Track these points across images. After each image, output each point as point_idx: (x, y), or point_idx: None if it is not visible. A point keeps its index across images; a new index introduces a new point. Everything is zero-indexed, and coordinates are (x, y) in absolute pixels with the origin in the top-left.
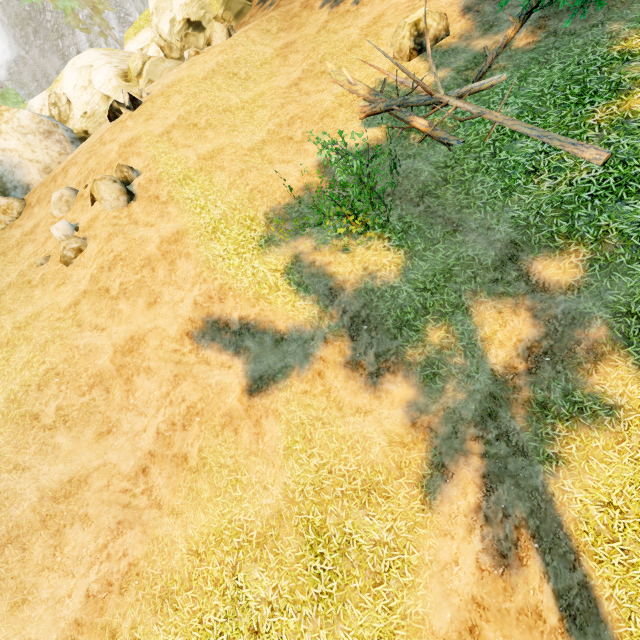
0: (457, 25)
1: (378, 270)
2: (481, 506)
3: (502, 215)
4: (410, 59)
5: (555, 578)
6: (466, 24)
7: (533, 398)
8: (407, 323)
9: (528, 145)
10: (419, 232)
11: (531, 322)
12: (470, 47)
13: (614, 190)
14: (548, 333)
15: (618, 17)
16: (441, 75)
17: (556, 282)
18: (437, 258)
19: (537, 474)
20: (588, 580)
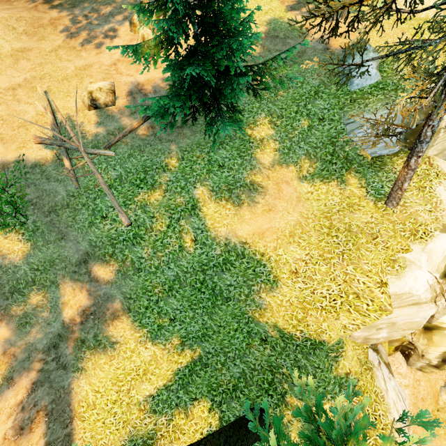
0: (122, 101)
1: (9, 253)
2: (23, 401)
3: (85, 237)
4: (90, 110)
5: (51, 435)
6: (126, 103)
7: (80, 337)
8: (18, 290)
9: (110, 200)
10: (42, 234)
11: (87, 297)
12: (120, 120)
13: (132, 239)
14: (95, 303)
15: (177, 142)
16: (99, 131)
17: (103, 278)
18: (48, 252)
19: (68, 378)
20: (73, 431)
